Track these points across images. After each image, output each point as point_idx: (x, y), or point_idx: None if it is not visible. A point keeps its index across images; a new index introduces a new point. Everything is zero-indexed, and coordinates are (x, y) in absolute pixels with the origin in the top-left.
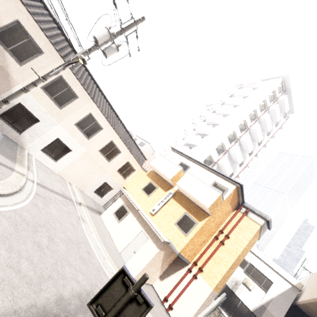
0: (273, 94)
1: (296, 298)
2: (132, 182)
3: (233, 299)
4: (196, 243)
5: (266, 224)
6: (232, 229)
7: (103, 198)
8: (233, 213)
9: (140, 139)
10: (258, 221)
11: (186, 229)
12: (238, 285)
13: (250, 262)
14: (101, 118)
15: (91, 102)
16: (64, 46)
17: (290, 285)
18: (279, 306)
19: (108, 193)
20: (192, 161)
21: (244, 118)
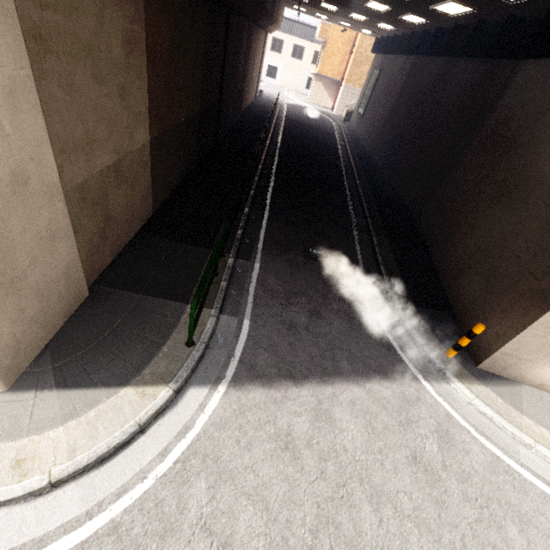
0: None
1: None
2: None
3: None
4: (332, 64)
5: None
6: (355, 38)
7: None
8: None
9: None
10: None
11: (321, 59)
12: None
13: None
14: (279, 35)
15: None
16: None
17: None
18: None
19: None
20: None
21: None
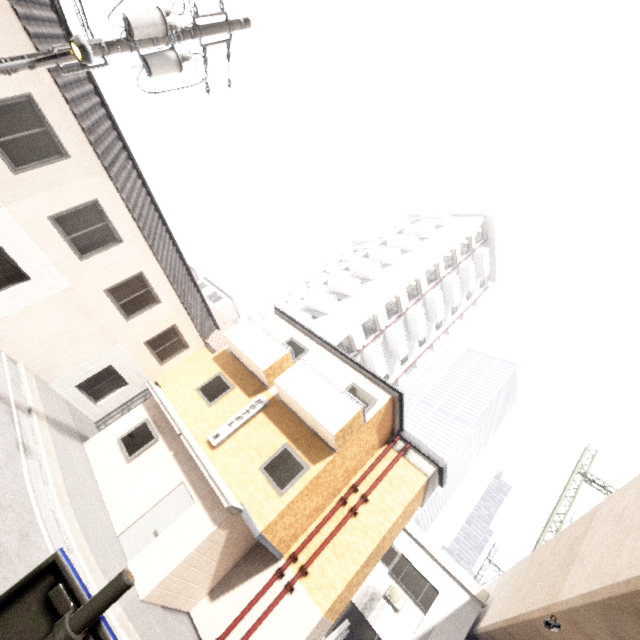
0: (468, 242)
1: (476, 621)
2: (178, 372)
3: (363, 634)
4: (302, 512)
5: (438, 474)
6: (376, 482)
7: (99, 405)
8: (381, 450)
9: (214, 288)
10: (425, 467)
11: (284, 479)
12: (375, 602)
13: (403, 552)
14: (123, 217)
15: (103, 175)
16: (51, 34)
17: (469, 595)
18: (446, 639)
19: (115, 393)
20: (314, 339)
21: (418, 275)
